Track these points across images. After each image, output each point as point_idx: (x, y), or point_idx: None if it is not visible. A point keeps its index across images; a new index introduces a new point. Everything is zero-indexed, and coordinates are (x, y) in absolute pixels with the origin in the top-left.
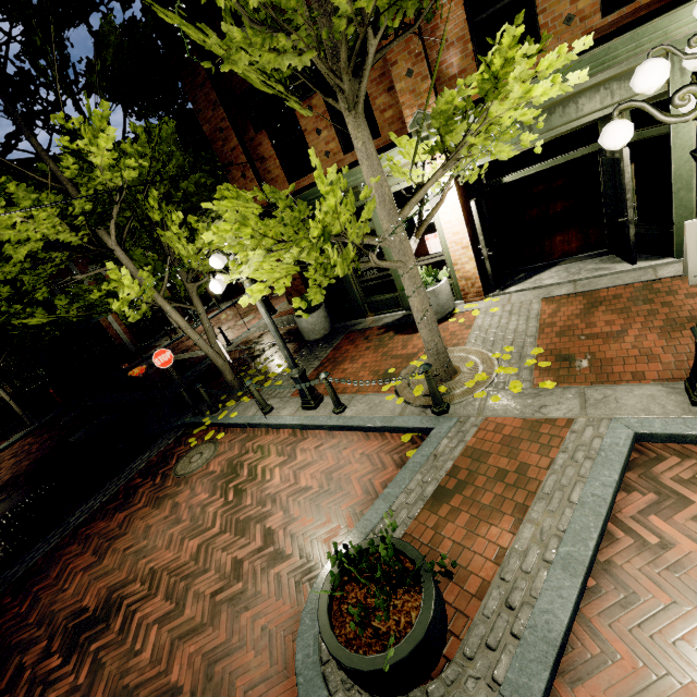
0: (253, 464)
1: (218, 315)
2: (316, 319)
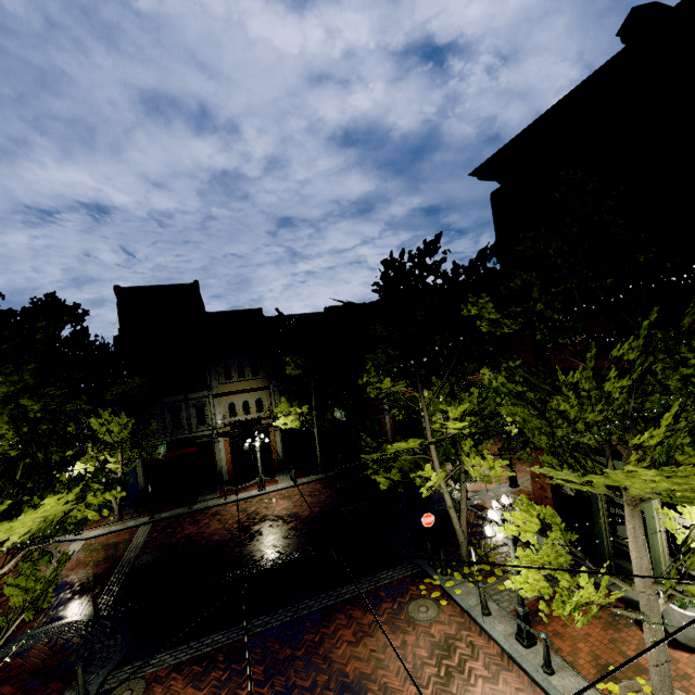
0: (463, 656)
1: None
2: None
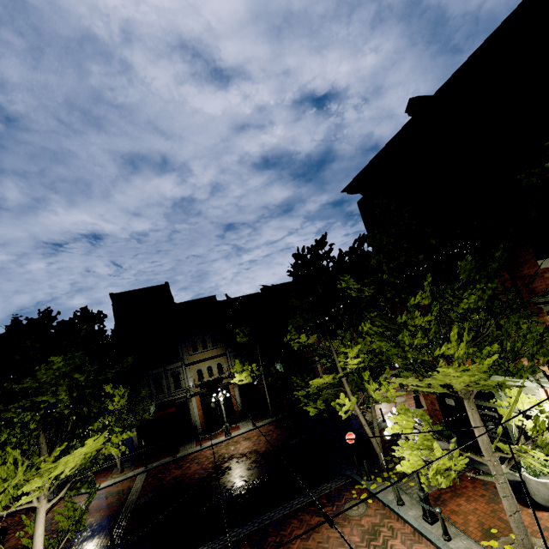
0: (386, 537)
1: None
2: (447, 446)
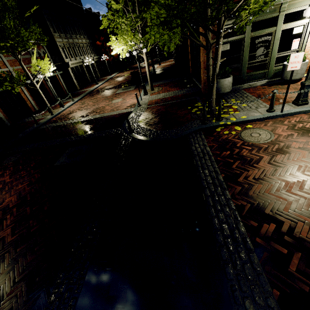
0: None
1: (75, 103)
2: (231, 80)
